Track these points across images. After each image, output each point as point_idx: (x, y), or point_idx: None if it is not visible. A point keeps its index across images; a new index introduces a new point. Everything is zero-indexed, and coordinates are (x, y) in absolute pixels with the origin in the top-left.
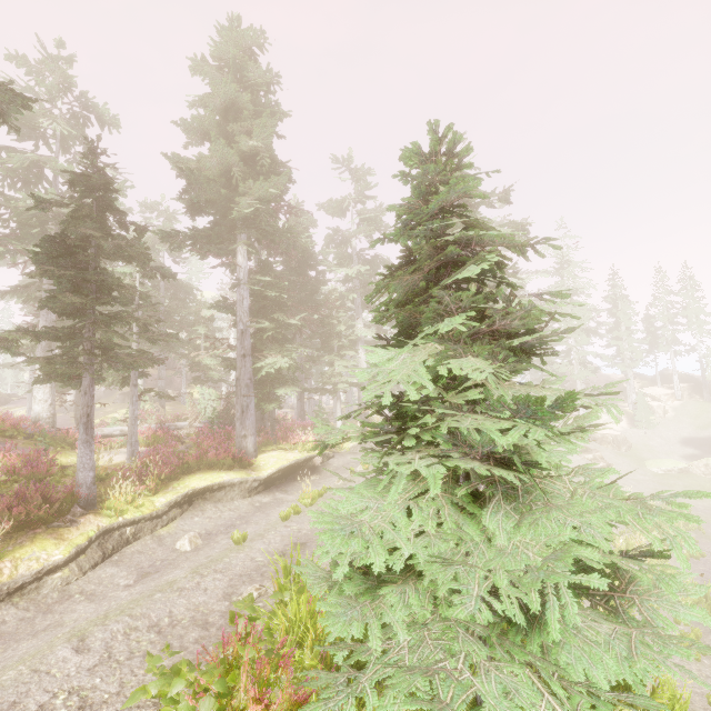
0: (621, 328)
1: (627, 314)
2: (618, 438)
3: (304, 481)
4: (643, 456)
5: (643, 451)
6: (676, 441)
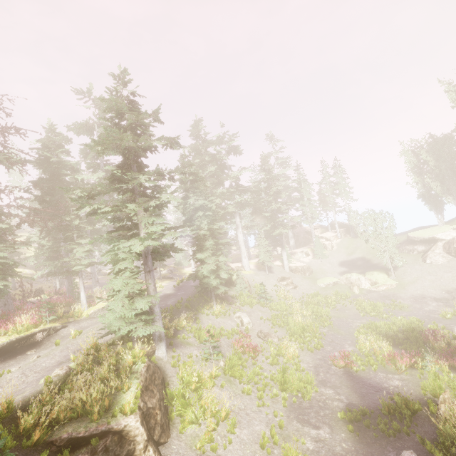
0: (305, 199)
1: (307, 191)
2: (304, 267)
3: (14, 360)
4: (318, 276)
5: (319, 273)
6: (337, 264)
